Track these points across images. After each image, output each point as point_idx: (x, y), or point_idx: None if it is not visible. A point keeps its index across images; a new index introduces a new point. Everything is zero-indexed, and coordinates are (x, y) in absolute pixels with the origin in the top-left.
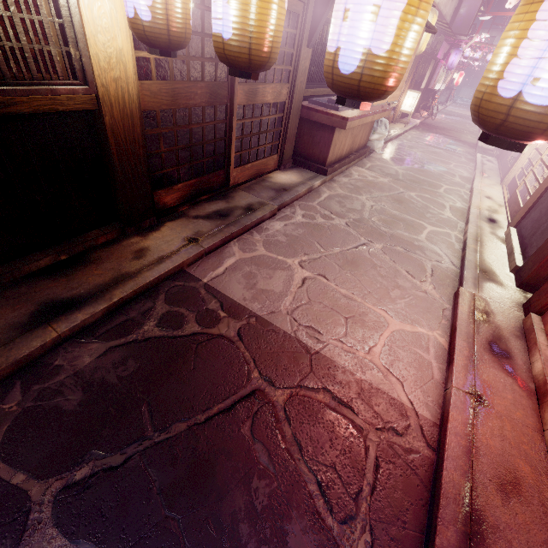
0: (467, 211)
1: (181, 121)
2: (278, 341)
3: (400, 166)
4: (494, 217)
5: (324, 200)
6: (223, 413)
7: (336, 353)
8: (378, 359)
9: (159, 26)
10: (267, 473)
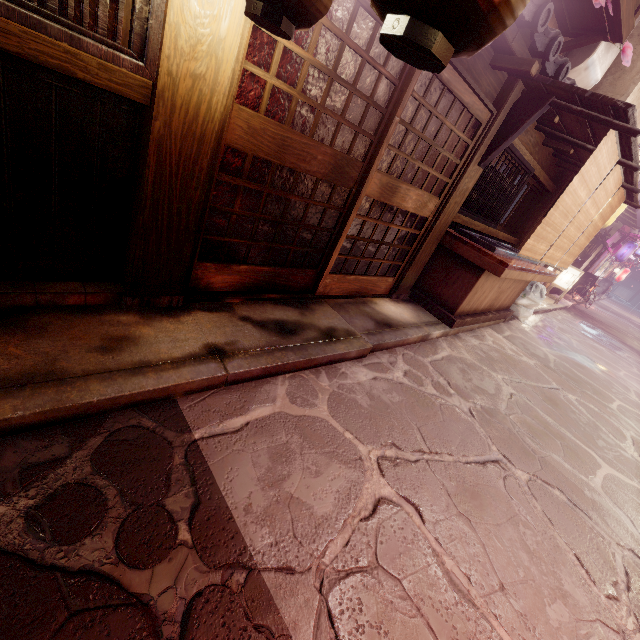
0: None
1: (280, 184)
2: None
3: (550, 349)
4: None
5: (442, 360)
6: None
7: None
8: None
9: None
10: None
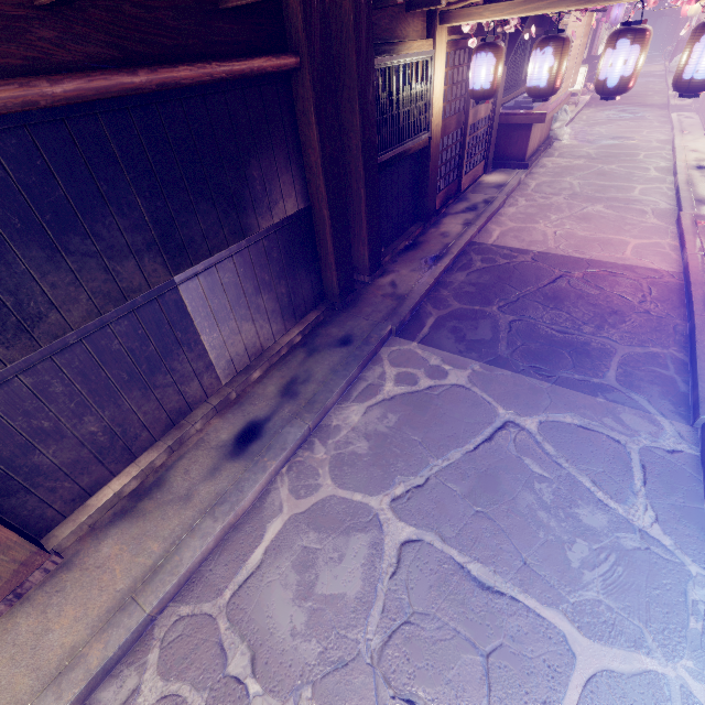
0: (672, 167)
1: (444, 145)
2: (560, 258)
3: (588, 147)
4: (702, 164)
5: (535, 188)
6: (550, 284)
7: (600, 258)
8: (630, 256)
9: (492, 90)
10: (590, 296)
